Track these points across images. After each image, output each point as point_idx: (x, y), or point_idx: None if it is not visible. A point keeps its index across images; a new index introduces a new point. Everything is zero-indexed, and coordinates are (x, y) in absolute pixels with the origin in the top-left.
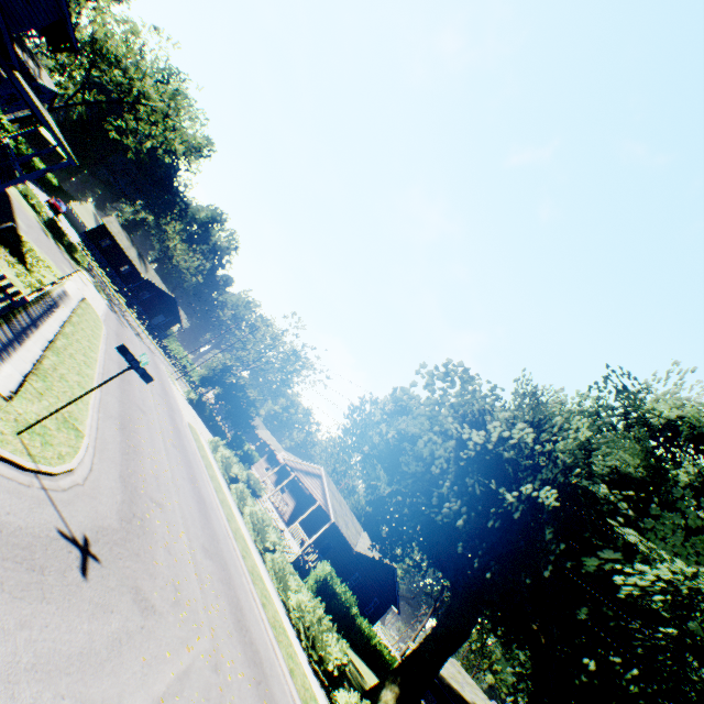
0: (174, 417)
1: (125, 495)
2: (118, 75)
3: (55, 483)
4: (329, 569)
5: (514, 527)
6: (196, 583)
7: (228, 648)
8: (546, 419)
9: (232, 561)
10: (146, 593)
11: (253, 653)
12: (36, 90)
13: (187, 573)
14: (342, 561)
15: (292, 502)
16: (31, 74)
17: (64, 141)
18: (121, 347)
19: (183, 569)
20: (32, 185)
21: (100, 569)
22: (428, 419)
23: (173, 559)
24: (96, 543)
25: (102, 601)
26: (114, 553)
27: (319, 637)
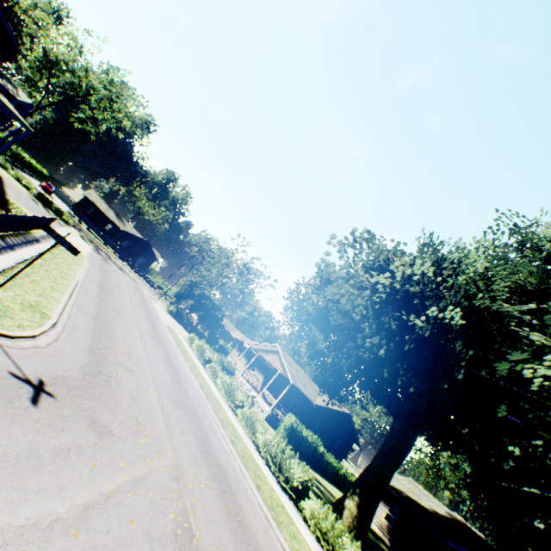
0: (153, 321)
1: (92, 360)
2: (69, 77)
3: (13, 343)
4: (294, 419)
5: (429, 349)
6: (161, 422)
7: (191, 466)
8: (444, 257)
9: (203, 412)
10: (105, 422)
11: (219, 472)
12: (18, 106)
13: (153, 415)
14: (306, 414)
15: (261, 376)
16: (11, 94)
17: (20, 116)
18: (44, 226)
19: (148, 411)
20: (27, 175)
21: (54, 402)
22: (346, 281)
23: (138, 404)
24: (52, 385)
25: (52, 422)
26: (72, 394)
27: (283, 463)
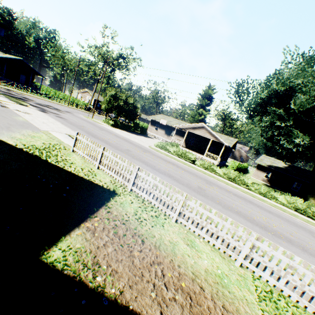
0: (159, 157)
1: None
2: None
3: None
4: (235, 163)
5: None
6: None
7: None
8: None
9: (289, 218)
10: None
11: None
12: None
13: None
14: (224, 152)
15: (181, 139)
16: None
17: None
18: None
19: None
20: None
21: None
22: None
23: None
24: None
25: None
26: None
27: (311, 211)
